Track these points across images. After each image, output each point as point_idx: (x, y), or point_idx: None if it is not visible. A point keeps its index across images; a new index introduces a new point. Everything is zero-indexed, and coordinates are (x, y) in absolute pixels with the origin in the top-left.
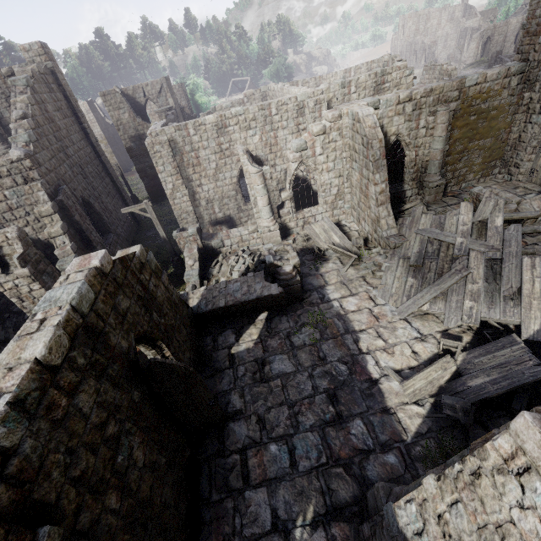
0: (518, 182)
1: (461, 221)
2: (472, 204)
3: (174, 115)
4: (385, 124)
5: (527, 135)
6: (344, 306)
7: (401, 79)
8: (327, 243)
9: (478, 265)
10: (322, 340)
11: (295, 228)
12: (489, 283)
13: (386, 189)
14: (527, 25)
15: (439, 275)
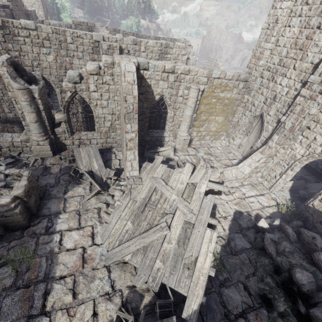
0: (232, 149)
1: (181, 179)
2: (193, 166)
3: (6, 13)
4: (153, 84)
5: (241, 122)
6: (62, 242)
7: (178, 56)
8: (86, 168)
9: (178, 225)
10: (11, 289)
11: (71, 145)
12: (179, 246)
13: (136, 138)
14: (255, 51)
15: (150, 226)
